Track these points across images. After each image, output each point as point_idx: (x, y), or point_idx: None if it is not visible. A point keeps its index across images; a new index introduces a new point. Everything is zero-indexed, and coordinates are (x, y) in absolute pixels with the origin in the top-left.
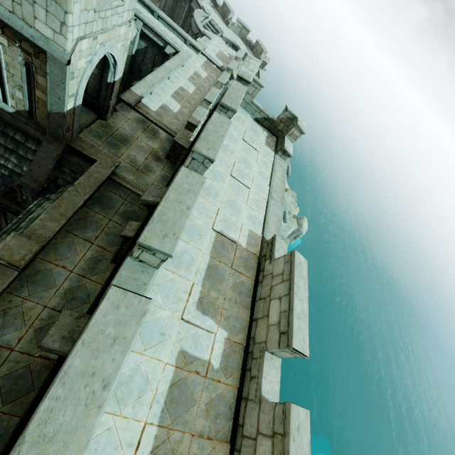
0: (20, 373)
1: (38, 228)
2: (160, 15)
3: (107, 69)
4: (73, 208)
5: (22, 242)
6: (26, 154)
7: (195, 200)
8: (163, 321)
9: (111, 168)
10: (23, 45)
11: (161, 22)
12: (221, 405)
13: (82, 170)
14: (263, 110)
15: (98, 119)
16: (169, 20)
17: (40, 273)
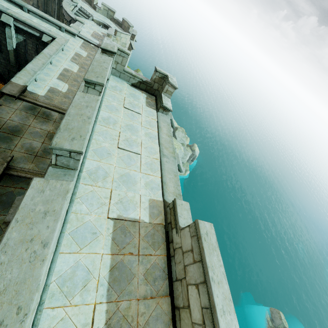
0: None
1: None
2: (29, 9)
3: None
4: None
5: None
6: None
7: (56, 224)
8: None
9: (2, 165)
10: None
11: (32, 15)
12: None
13: None
14: (136, 75)
15: None
16: (39, 12)
17: None
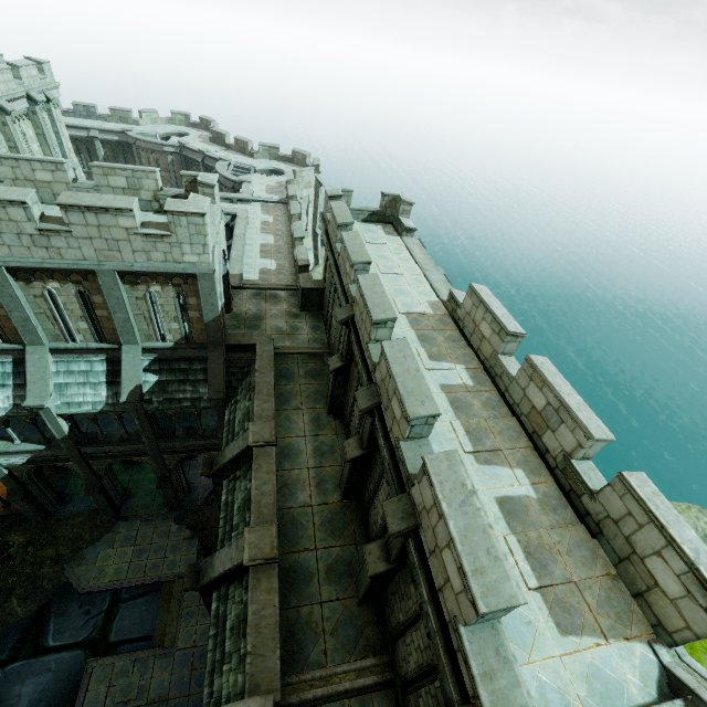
0: (330, 518)
1: (261, 413)
2: None
3: None
4: (271, 387)
5: (261, 425)
6: (196, 377)
7: (383, 287)
8: None
9: (270, 343)
10: (174, 282)
11: None
12: (492, 402)
13: (247, 362)
14: (364, 209)
15: (225, 315)
16: None
17: (285, 448)
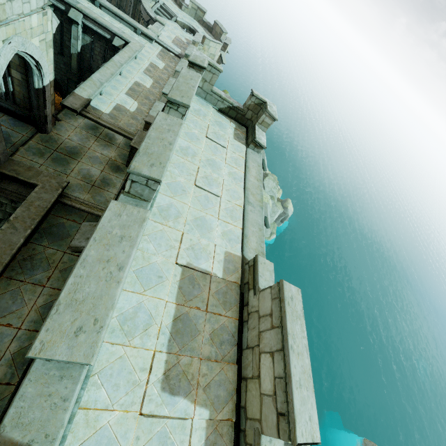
0: None
1: None
2: (102, 3)
3: (31, 72)
4: (10, 250)
5: None
6: None
7: (132, 250)
8: (111, 430)
9: (57, 190)
10: None
11: (104, 11)
12: None
13: (23, 198)
14: (226, 98)
15: (37, 133)
16: (113, 8)
17: None
